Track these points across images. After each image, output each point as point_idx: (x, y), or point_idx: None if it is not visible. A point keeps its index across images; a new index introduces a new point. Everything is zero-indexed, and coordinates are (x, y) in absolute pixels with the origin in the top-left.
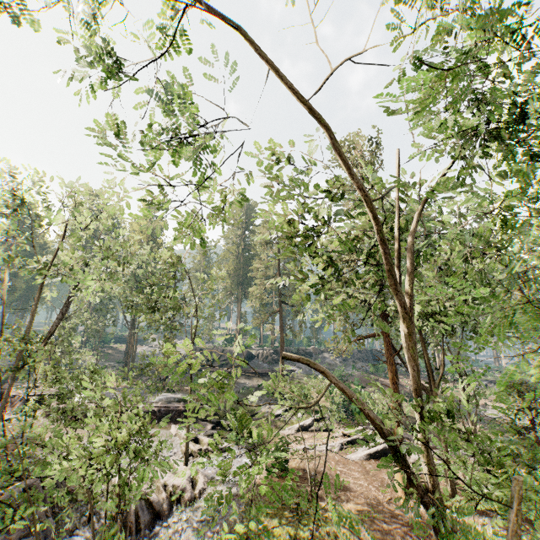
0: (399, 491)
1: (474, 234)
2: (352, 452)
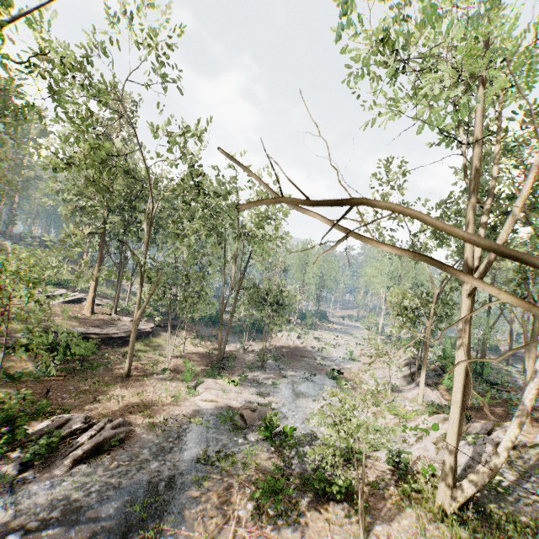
0: (88, 312)
1: (168, 201)
2: (50, 301)
